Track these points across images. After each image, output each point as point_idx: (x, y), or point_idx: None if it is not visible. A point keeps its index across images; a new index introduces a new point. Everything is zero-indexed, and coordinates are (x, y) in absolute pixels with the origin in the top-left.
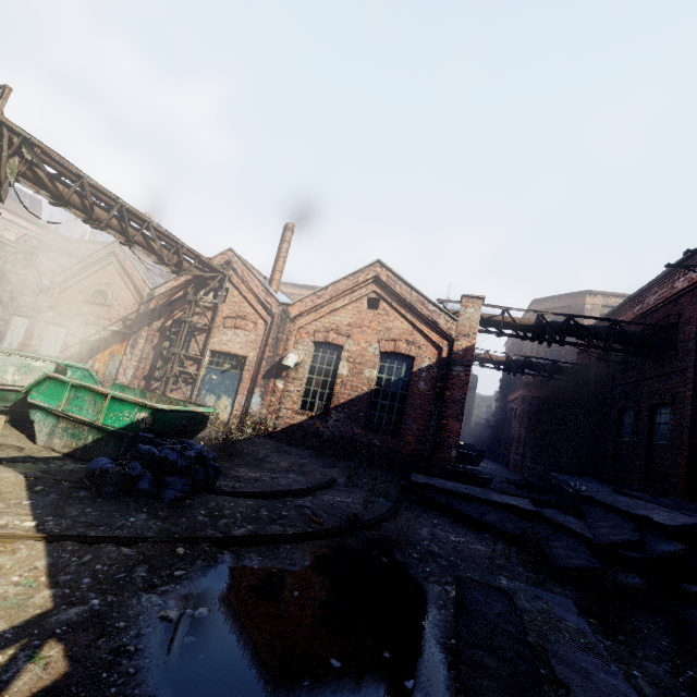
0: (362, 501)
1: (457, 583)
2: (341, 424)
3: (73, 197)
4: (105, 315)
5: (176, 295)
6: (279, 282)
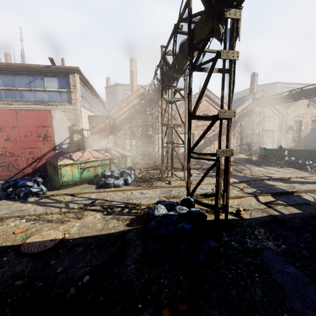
0: None
1: None
2: (304, 143)
3: None
4: None
5: (244, 111)
6: None
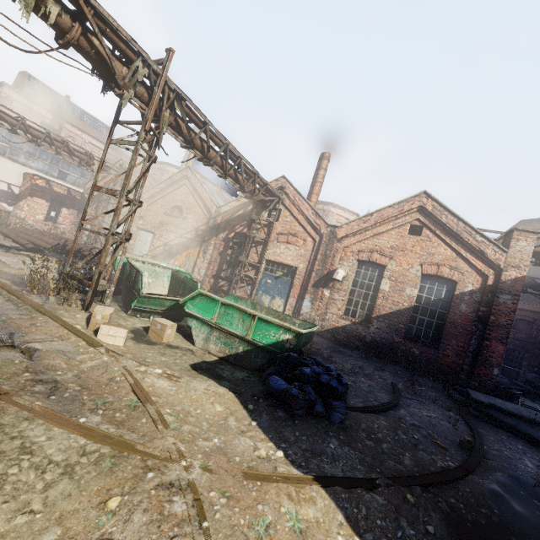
0: (441, 416)
1: None
2: (382, 331)
3: (196, 140)
4: (181, 225)
5: (238, 213)
6: (315, 204)
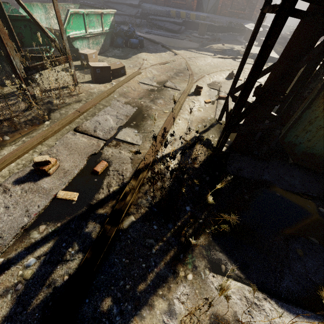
0: None
1: (149, 33)
2: None
3: None
4: None
5: None
6: None
